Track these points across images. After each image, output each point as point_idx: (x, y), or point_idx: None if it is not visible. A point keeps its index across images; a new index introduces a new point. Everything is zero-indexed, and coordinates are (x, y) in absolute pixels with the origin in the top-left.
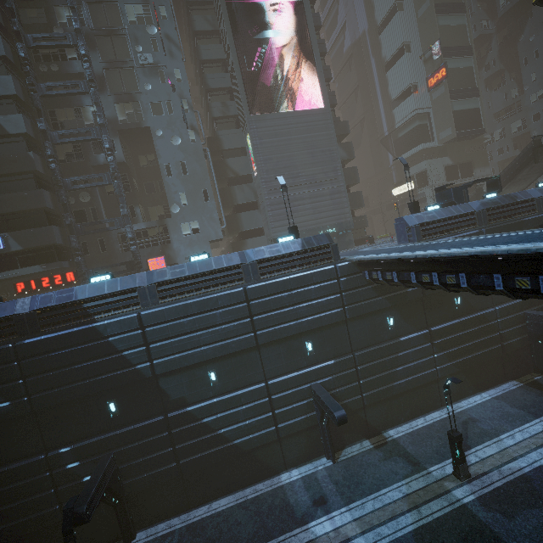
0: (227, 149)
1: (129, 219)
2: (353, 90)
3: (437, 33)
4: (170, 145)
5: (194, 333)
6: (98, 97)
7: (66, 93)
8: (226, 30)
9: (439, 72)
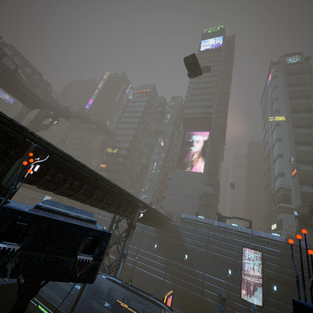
0: (169, 177)
1: (129, 187)
2: (267, 168)
3: (294, 153)
4: (151, 172)
5: (108, 214)
6: (140, 157)
7: (135, 155)
8: (179, 146)
9: (294, 170)
